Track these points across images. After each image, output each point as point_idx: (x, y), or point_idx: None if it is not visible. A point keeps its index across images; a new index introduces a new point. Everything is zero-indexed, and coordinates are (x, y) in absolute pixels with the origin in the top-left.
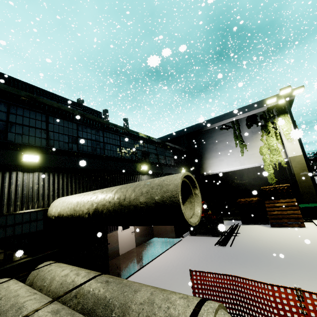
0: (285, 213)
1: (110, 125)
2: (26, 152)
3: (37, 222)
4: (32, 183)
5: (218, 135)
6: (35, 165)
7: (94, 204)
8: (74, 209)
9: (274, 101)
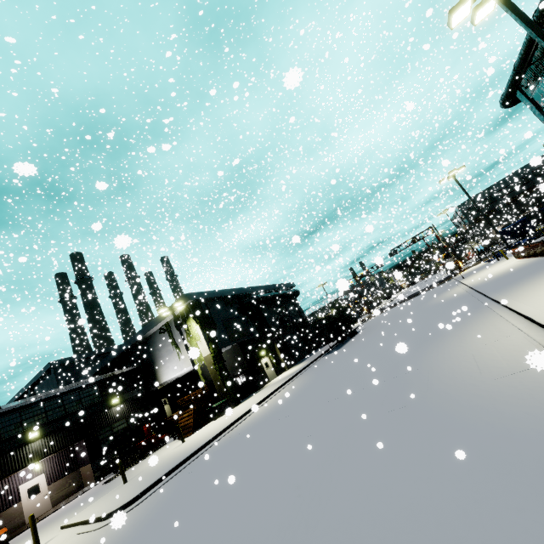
0: (186, 423)
1: None
2: None
3: None
4: None
5: (160, 340)
6: None
7: None
8: None
9: (170, 312)
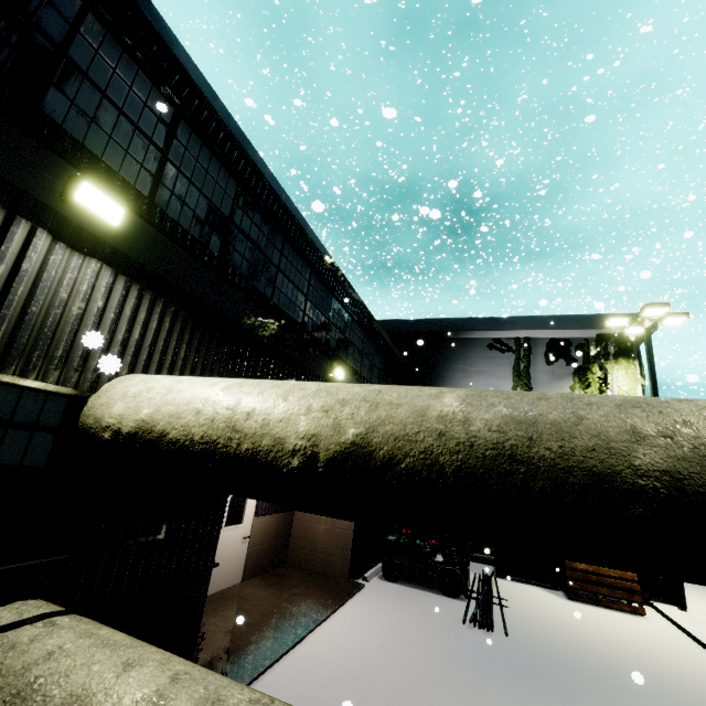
0: (605, 572)
1: (306, 233)
2: (86, 178)
3: (35, 433)
4: (70, 287)
5: (479, 359)
6: (100, 234)
7: (351, 427)
8: (232, 425)
9: (622, 324)
